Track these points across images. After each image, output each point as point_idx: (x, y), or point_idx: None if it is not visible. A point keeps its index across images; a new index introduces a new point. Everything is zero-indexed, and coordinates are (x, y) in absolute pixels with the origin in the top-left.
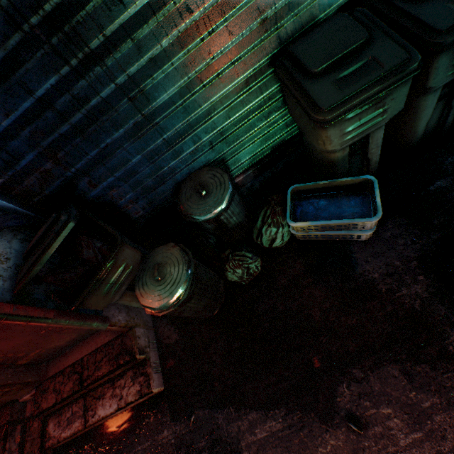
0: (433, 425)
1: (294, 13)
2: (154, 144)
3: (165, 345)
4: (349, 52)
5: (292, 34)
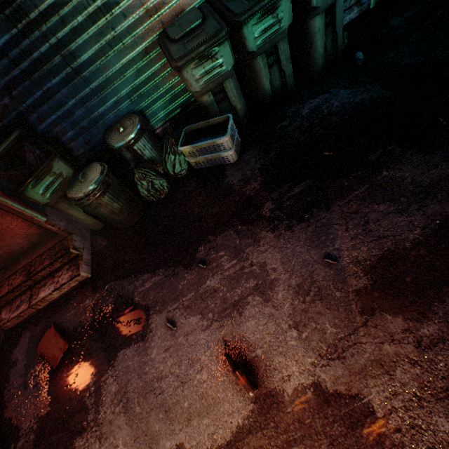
0: (244, 254)
1: (169, 7)
2: (84, 92)
3: (97, 250)
4: (193, 27)
5: (171, 20)
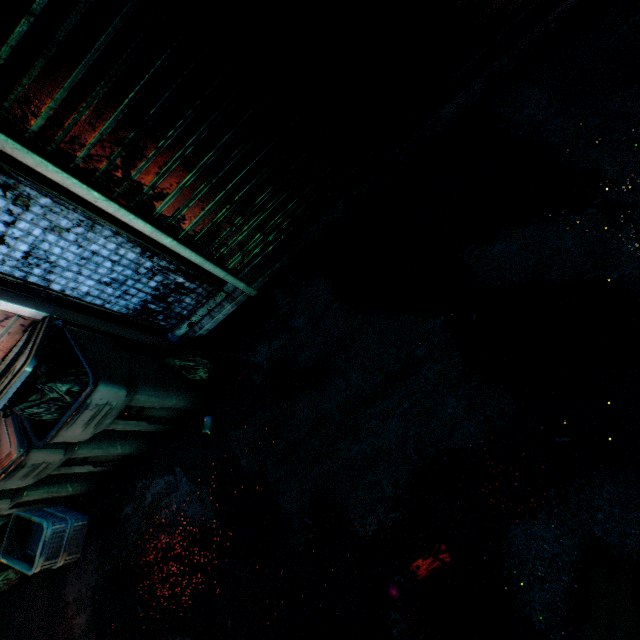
0: None
1: None
2: None
3: None
4: None
5: None
